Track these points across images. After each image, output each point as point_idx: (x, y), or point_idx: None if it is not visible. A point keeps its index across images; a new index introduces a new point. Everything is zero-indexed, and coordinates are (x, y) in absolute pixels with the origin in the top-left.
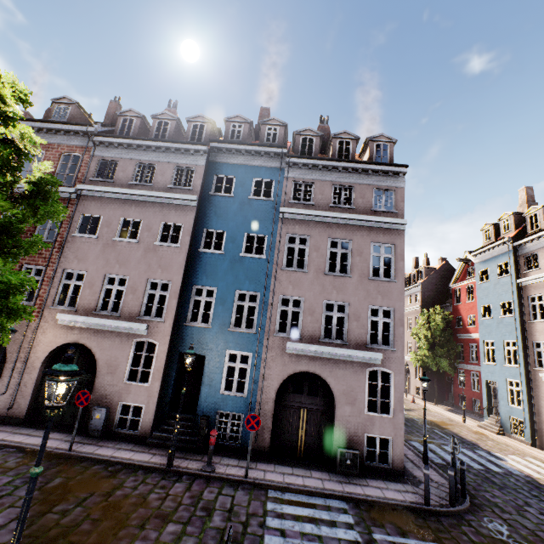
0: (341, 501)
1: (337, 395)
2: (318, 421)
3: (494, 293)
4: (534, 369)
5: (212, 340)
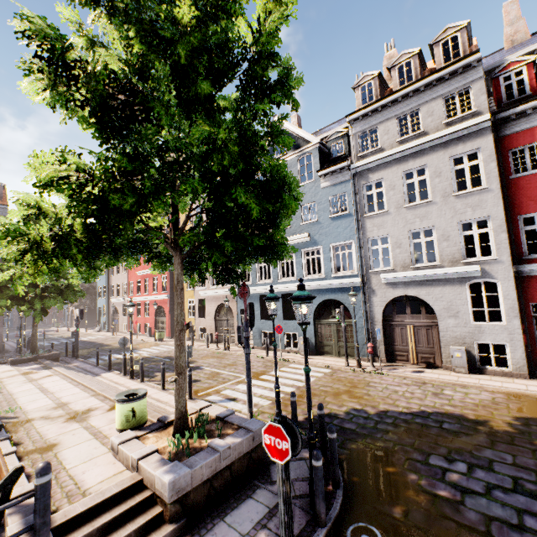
0: None
1: None
2: None
3: None
4: (111, 298)
5: None
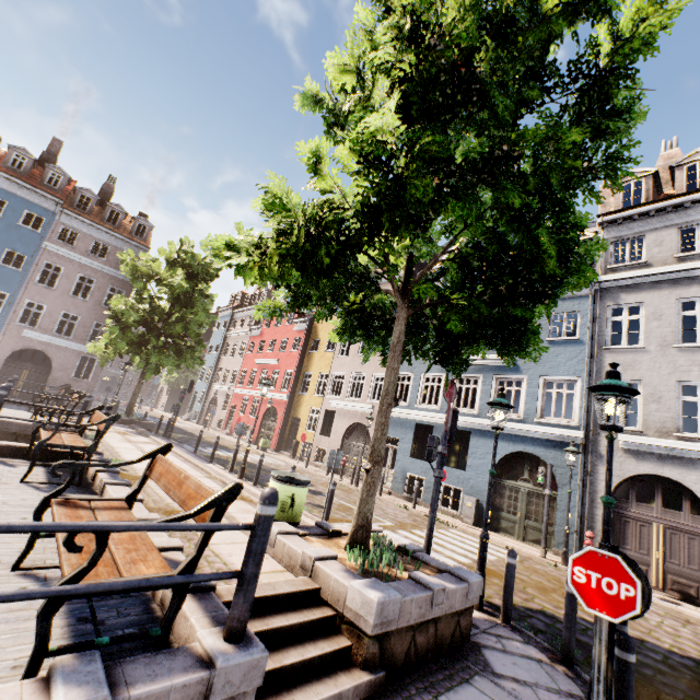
0: None
1: (56, 366)
2: (37, 378)
3: (217, 338)
4: (214, 383)
5: None
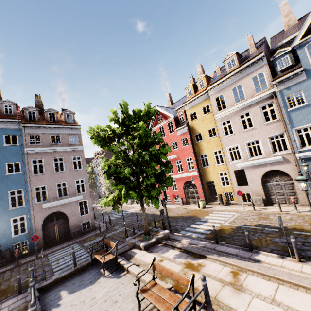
0: (75, 244)
1: (69, 215)
2: (63, 227)
3: None
4: None
5: (1, 217)
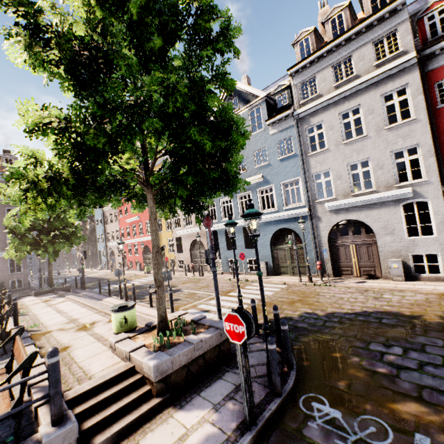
0: None
1: None
2: None
3: (99, 214)
4: (108, 242)
5: None
